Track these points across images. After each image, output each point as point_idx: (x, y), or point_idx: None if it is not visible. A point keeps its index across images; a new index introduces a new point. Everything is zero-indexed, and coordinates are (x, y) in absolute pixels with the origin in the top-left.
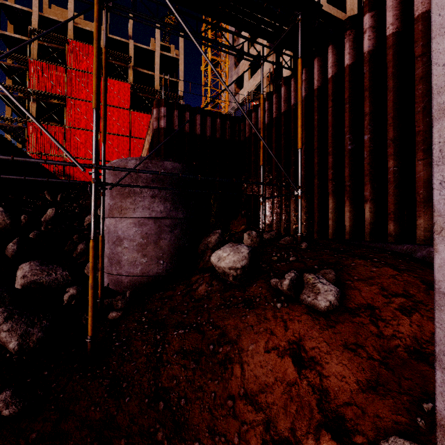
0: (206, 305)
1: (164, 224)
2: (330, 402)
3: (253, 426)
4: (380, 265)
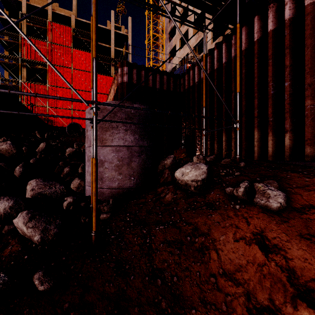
0: (175, 208)
1: (134, 151)
2: (298, 278)
3: (236, 297)
4: (311, 176)
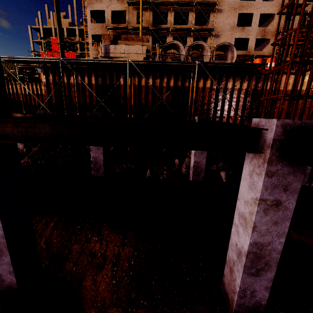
0: None
1: None
2: None
3: None
4: None
